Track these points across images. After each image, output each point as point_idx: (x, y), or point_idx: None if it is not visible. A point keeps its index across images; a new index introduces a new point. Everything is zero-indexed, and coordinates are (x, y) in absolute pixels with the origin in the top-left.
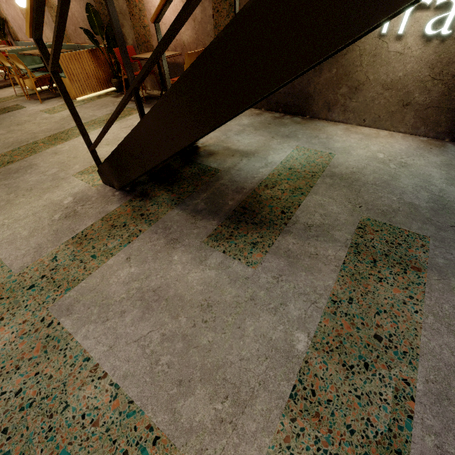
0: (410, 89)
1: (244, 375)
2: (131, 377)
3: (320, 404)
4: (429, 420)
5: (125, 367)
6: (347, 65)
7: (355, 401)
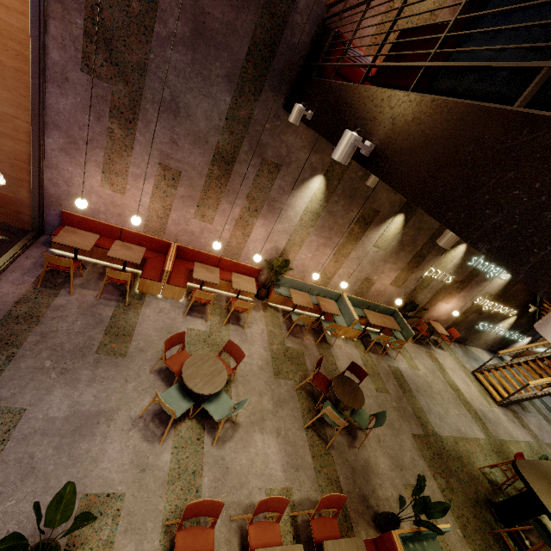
0: (488, 341)
1: None
2: None
3: None
4: None
5: None
6: (481, 335)
7: None
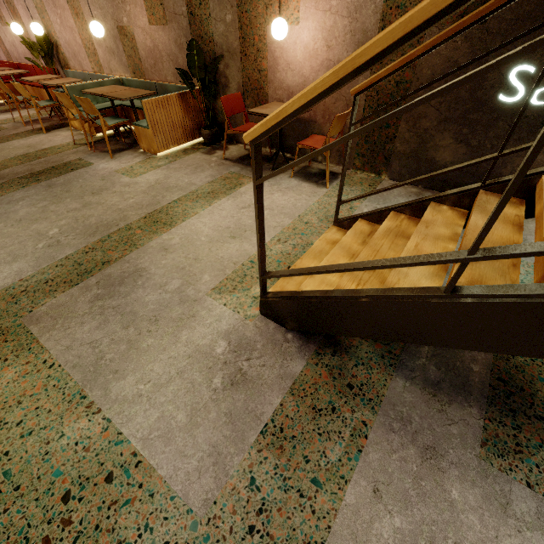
0: None
1: None
2: None
3: None
4: None
5: None
6: None
7: None
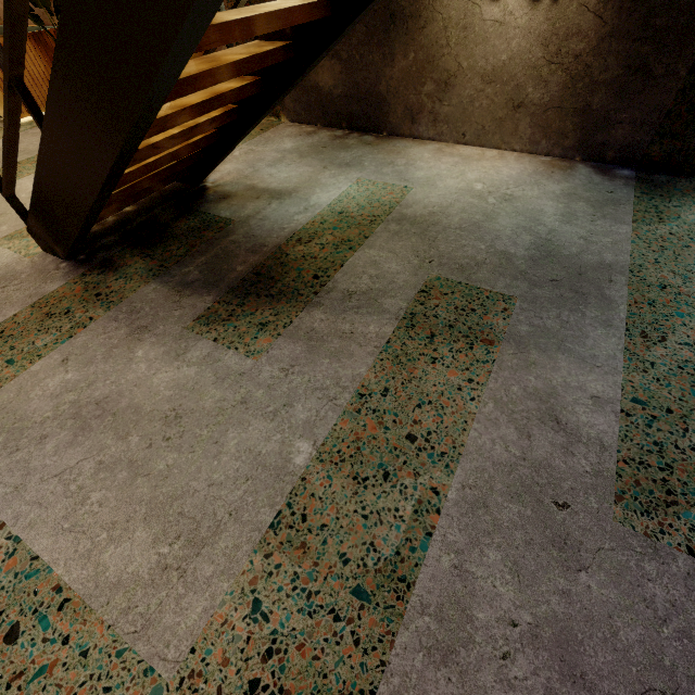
0: (520, 80)
1: (211, 505)
2: (41, 525)
3: (311, 532)
4: (453, 536)
5: (34, 513)
6: (428, 46)
7: (360, 522)
